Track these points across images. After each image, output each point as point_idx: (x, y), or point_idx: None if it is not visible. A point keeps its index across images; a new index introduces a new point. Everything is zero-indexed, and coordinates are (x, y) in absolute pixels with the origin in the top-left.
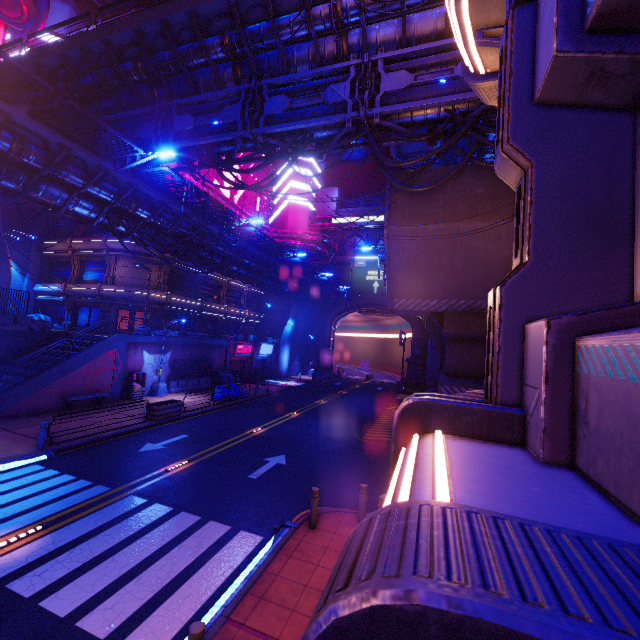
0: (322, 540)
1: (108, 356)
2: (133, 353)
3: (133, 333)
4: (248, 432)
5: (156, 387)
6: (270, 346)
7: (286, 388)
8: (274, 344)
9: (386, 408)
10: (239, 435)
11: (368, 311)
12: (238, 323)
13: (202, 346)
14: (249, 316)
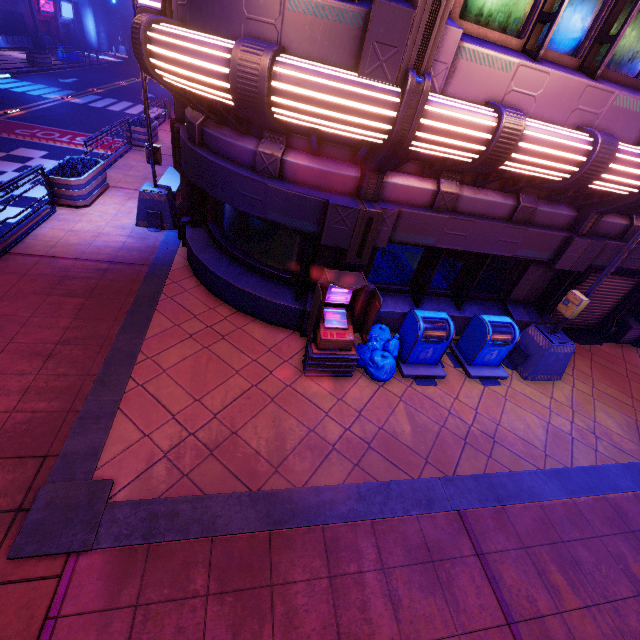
0: None
1: None
2: None
3: None
4: (117, 83)
5: None
6: (69, 6)
7: (110, 62)
8: (73, 4)
9: None
10: (113, 84)
11: None
12: None
13: None
14: None
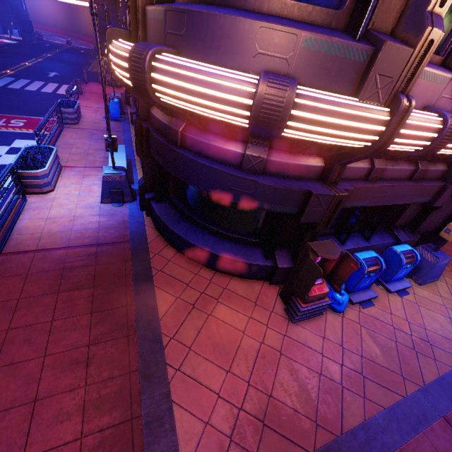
0: (91, 85)
1: None
2: None
3: None
4: (23, 64)
5: None
6: None
7: (8, 44)
8: None
9: (93, 61)
10: (20, 65)
11: None
12: None
13: None
14: None
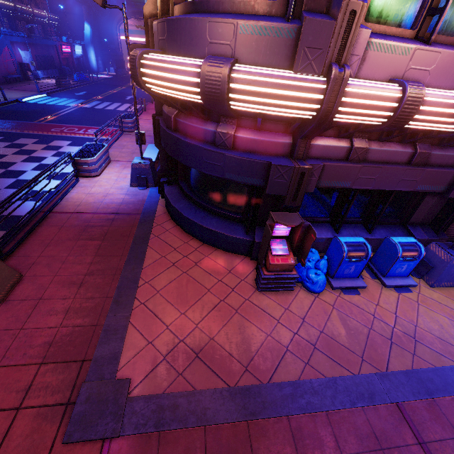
0: None
1: (6, 51)
2: (14, 49)
3: (1, 34)
4: (110, 92)
5: (36, 74)
6: (80, 47)
7: (105, 78)
8: (82, 46)
9: None
10: (108, 92)
11: (142, 18)
12: (42, 24)
13: (43, 46)
14: (49, 17)
